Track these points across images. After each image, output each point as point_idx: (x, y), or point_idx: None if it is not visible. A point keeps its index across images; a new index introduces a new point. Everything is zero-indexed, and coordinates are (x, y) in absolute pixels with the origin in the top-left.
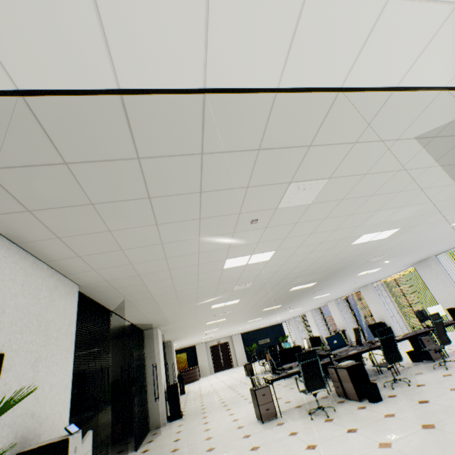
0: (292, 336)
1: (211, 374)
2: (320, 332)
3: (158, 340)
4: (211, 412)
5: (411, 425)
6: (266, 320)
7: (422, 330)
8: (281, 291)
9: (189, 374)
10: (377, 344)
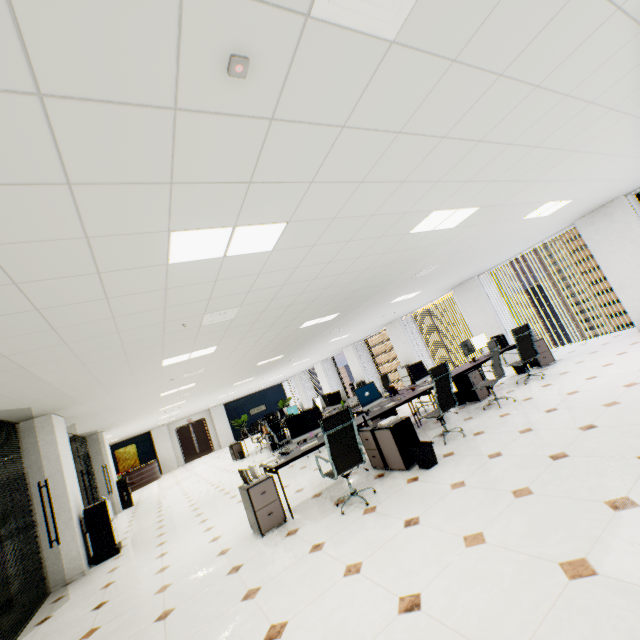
0: (296, 398)
1: (180, 466)
2: (332, 388)
3: (56, 435)
4: (174, 532)
5: (498, 495)
6: (261, 380)
7: (469, 366)
8: (287, 330)
9: (142, 474)
10: (419, 390)
